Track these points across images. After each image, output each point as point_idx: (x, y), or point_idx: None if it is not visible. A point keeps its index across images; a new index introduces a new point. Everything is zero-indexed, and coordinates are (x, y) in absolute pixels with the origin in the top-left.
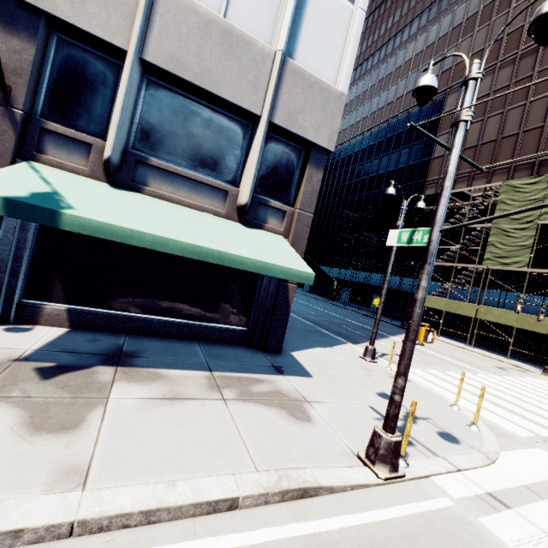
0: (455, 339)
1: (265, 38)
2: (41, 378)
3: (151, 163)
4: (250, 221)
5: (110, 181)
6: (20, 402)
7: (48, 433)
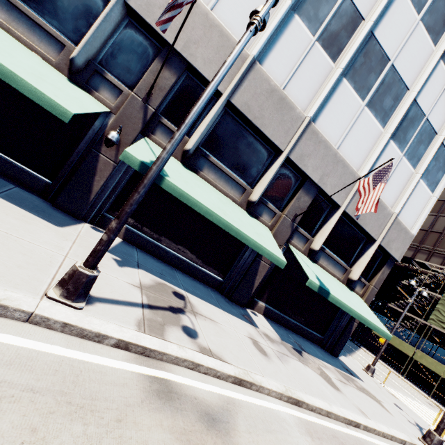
0: (388, 365)
1: (390, 205)
2: (301, 355)
3: (325, 251)
4: (350, 286)
5: (308, 256)
6: (313, 369)
7: (337, 390)
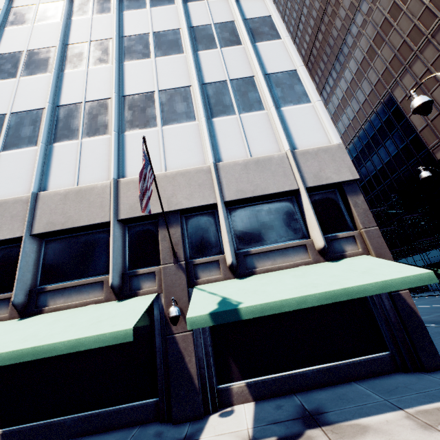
0: None
1: (275, 151)
2: None
3: (252, 252)
4: (332, 256)
5: (236, 276)
6: None
7: None
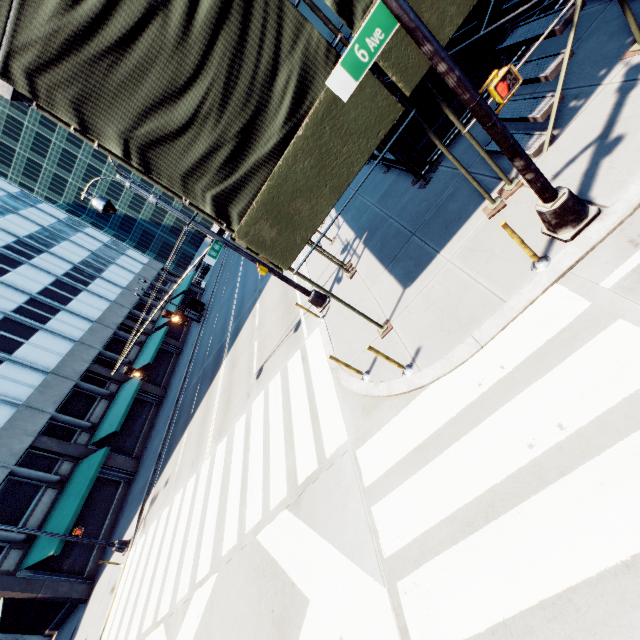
0: None
1: None
2: None
3: None
4: None
5: None
6: None
7: None
